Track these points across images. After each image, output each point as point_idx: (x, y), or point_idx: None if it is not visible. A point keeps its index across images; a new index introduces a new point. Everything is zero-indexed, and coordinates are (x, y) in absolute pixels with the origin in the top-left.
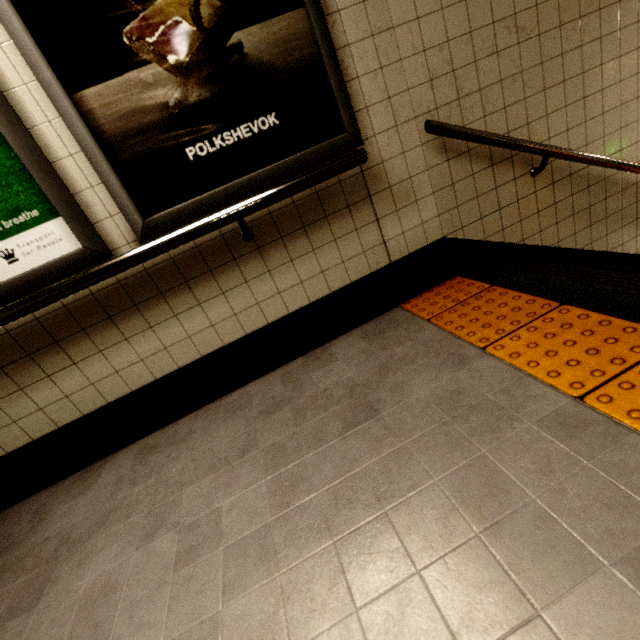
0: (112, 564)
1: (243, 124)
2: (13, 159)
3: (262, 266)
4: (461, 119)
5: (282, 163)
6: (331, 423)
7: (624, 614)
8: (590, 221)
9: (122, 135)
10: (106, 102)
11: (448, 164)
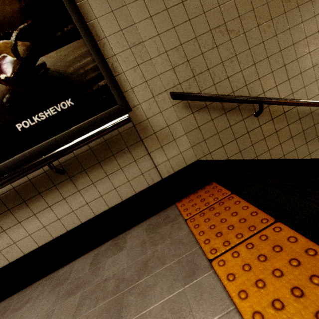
0: None
1: (51, 107)
2: None
3: (74, 188)
4: (198, 88)
5: (77, 127)
6: None
7: None
8: (305, 140)
9: None
10: None
11: (193, 115)
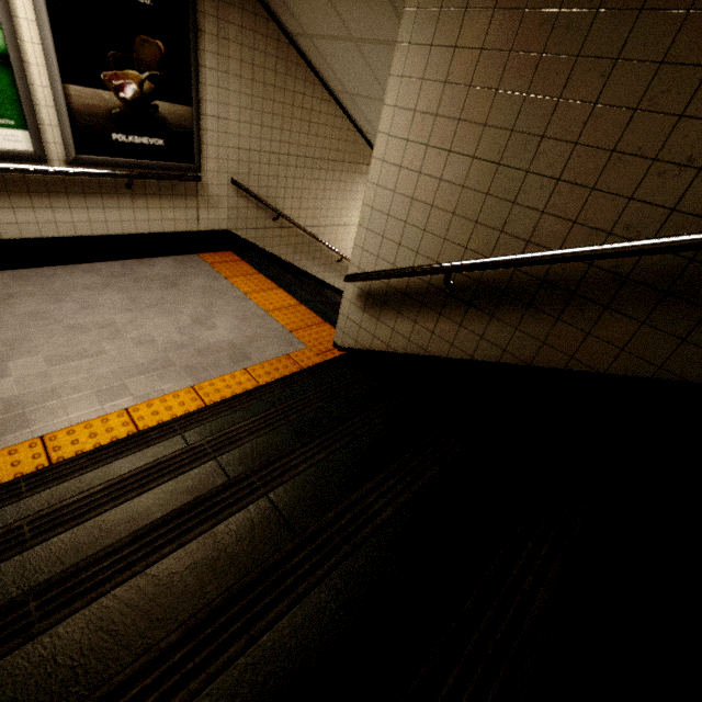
0: (37, 307)
1: (146, 138)
2: (13, 94)
3: (131, 204)
4: (248, 183)
5: (160, 163)
6: (155, 286)
7: (228, 320)
8: (294, 251)
9: (81, 113)
10: (80, 95)
11: (238, 199)
